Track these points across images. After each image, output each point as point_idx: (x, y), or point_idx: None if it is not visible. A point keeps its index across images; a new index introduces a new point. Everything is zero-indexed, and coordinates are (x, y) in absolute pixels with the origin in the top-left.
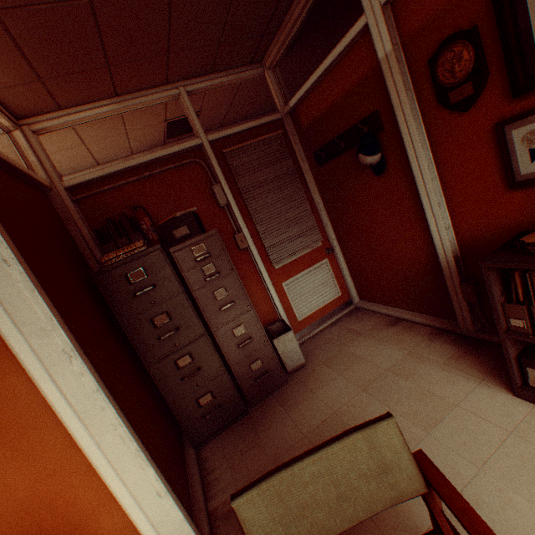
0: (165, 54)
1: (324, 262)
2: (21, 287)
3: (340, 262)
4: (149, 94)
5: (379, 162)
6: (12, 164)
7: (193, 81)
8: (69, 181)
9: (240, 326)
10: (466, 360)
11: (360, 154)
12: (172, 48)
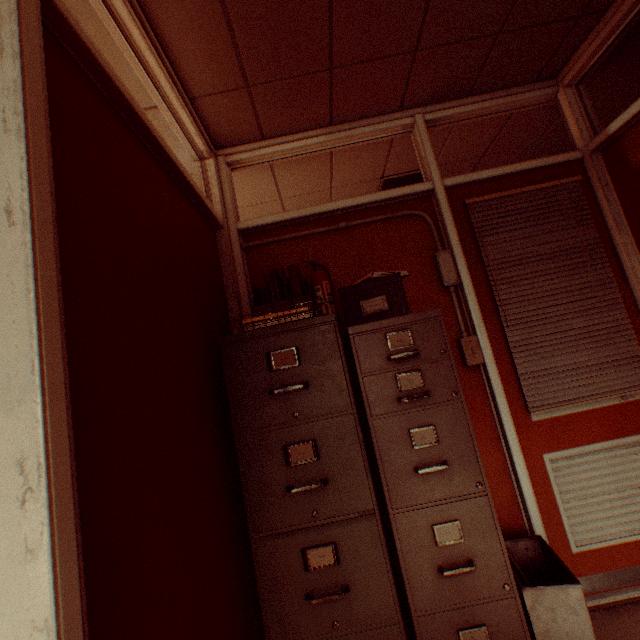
0: (411, 50)
1: None
2: (10, 275)
3: None
4: (371, 124)
5: None
6: (172, 159)
7: (437, 107)
8: (245, 223)
9: (450, 523)
10: None
11: None
12: (424, 36)
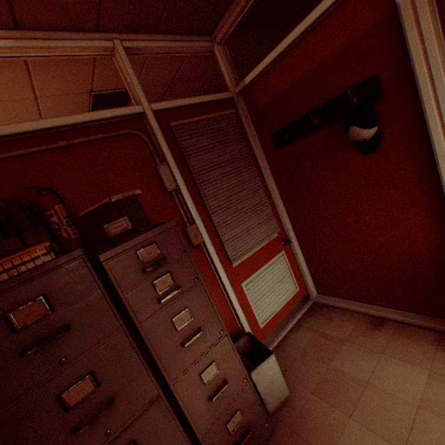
0: None
1: (281, 255)
2: None
3: (297, 254)
4: (69, 38)
5: (373, 137)
6: None
7: (132, 36)
8: None
9: (210, 365)
10: None
11: (354, 126)
12: None
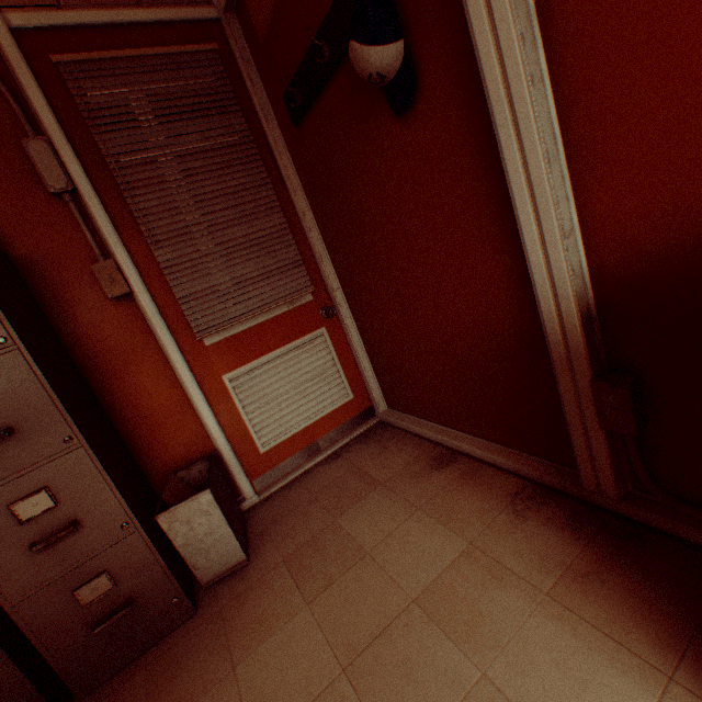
0: None
1: (320, 335)
2: None
3: (351, 336)
4: None
5: (401, 71)
6: None
7: None
8: None
9: (39, 494)
10: (609, 590)
11: (353, 40)
12: None
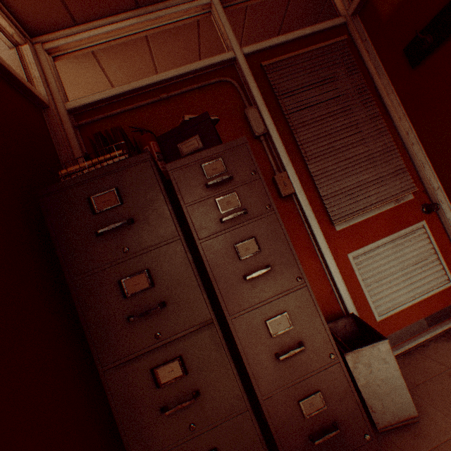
0: None
1: (418, 227)
2: None
3: None
4: (174, 5)
5: None
6: None
7: None
8: (73, 103)
9: (280, 316)
10: None
11: None
12: None
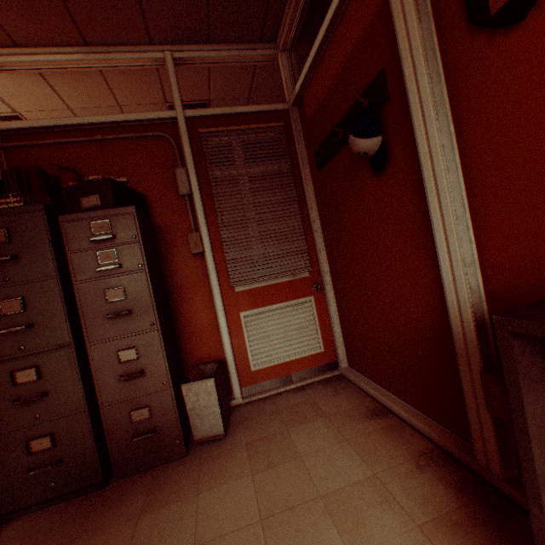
0: None
1: (309, 301)
2: None
3: (330, 306)
4: (126, 51)
5: (378, 151)
6: None
7: (184, 47)
8: (2, 124)
9: (132, 349)
10: (468, 540)
11: (351, 134)
12: None
